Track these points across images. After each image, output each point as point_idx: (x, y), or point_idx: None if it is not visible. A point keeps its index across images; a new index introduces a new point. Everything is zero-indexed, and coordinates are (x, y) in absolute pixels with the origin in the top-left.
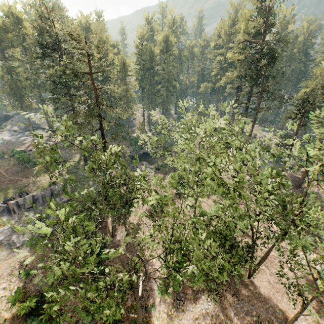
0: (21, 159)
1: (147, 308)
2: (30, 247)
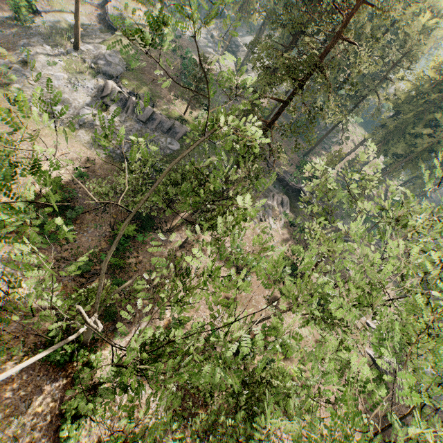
0: (184, 66)
1: (116, 330)
2: (106, 155)
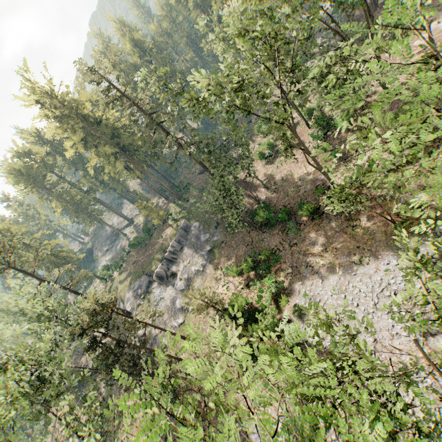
0: (136, 243)
1: (329, 187)
2: (210, 264)
